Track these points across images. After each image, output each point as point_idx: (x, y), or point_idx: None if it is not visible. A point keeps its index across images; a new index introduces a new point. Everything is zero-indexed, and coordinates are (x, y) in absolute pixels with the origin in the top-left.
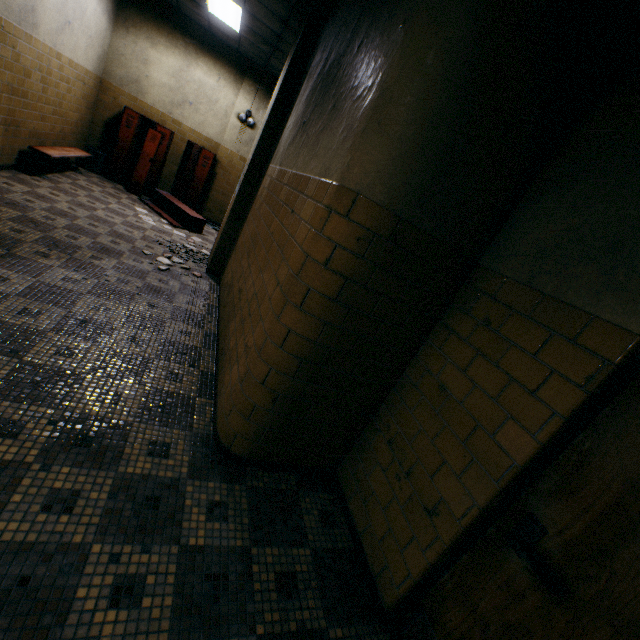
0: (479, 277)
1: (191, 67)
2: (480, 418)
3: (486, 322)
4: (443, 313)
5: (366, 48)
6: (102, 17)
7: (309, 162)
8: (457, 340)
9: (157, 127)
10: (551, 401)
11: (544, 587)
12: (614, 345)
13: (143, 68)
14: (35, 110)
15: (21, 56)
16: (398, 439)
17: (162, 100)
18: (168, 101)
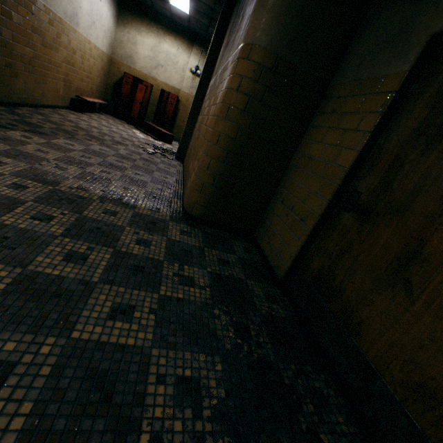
0: (330, 92)
1: (161, 43)
2: (329, 159)
3: (333, 112)
4: (311, 121)
5: None
6: (110, 19)
7: (229, 54)
8: (318, 130)
9: (143, 82)
10: (364, 128)
11: (359, 219)
12: (395, 82)
13: (134, 48)
14: (78, 74)
15: (71, 42)
16: (287, 197)
17: (145, 66)
18: (149, 66)
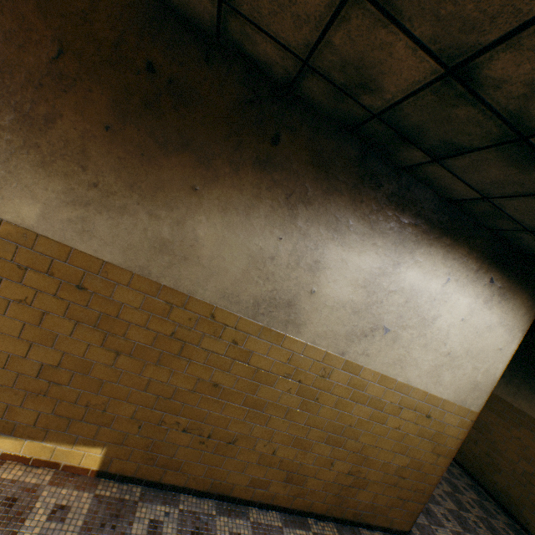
0: None
1: None
2: None
3: None
4: None
5: None
6: None
7: None
8: None
9: None
10: None
11: None
12: None
13: None
14: None
15: None
16: None
17: None
18: None
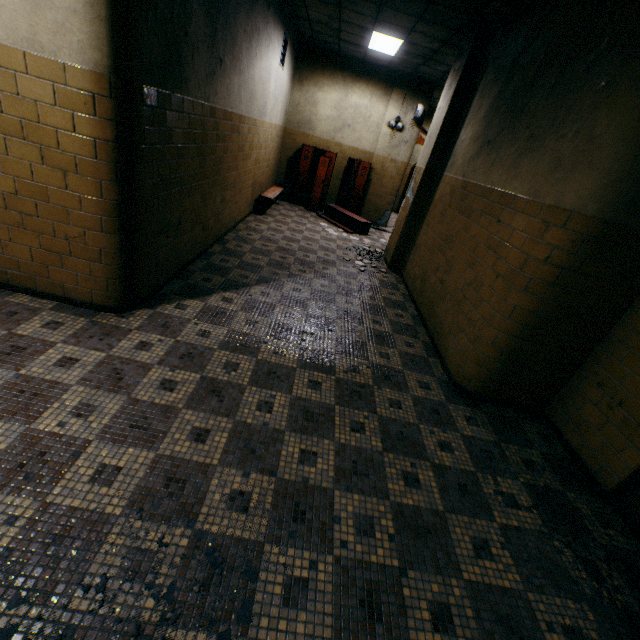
0: None
1: (348, 95)
2: None
3: None
4: None
5: (562, 92)
6: (288, 83)
7: (509, 182)
8: None
9: (325, 154)
10: None
11: None
12: None
13: (313, 109)
14: (261, 169)
15: (260, 138)
16: (607, 381)
17: (327, 130)
18: (331, 129)
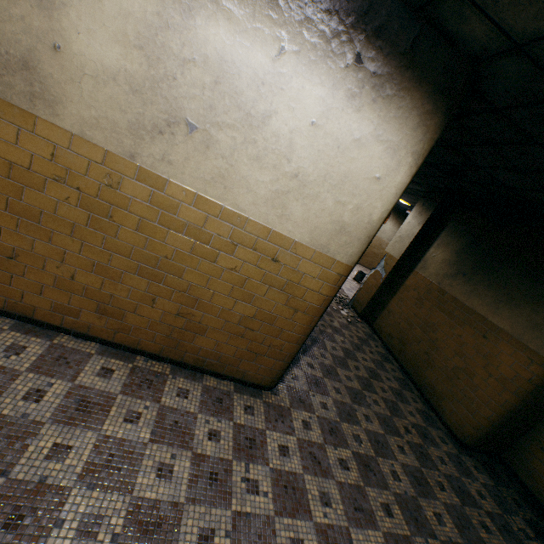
0: None
1: None
2: None
3: None
4: None
5: (531, 282)
6: None
7: (490, 314)
8: None
9: None
10: None
11: None
12: None
13: None
14: None
15: None
16: None
17: None
18: None
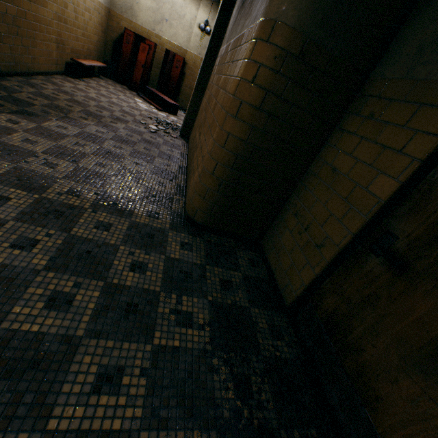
0: (369, 86)
1: None
2: (359, 180)
3: (370, 116)
4: (339, 121)
5: None
6: None
7: (245, 23)
8: (347, 136)
9: (145, 41)
10: (412, 152)
11: (391, 270)
12: None
13: None
14: (72, 33)
15: None
16: (301, 211)
17: (148, 20)
18: (152, 20)
